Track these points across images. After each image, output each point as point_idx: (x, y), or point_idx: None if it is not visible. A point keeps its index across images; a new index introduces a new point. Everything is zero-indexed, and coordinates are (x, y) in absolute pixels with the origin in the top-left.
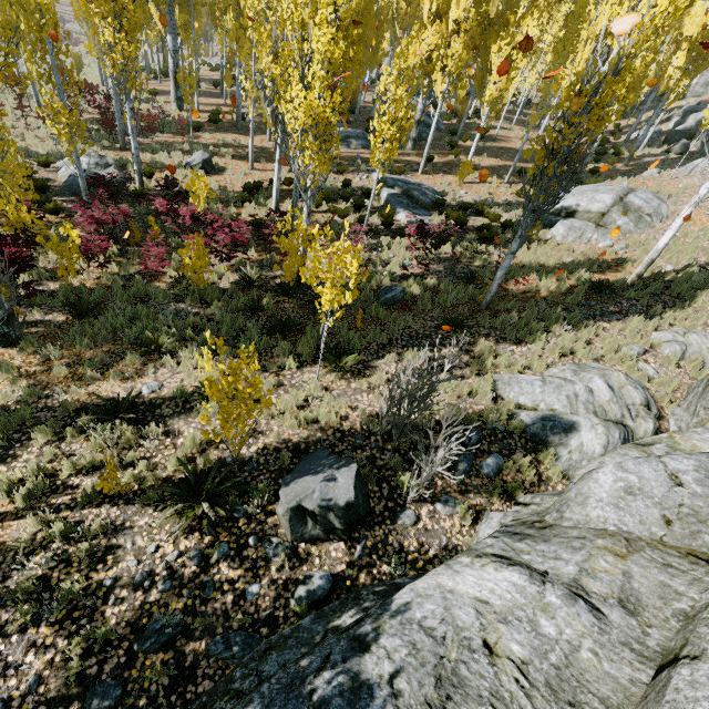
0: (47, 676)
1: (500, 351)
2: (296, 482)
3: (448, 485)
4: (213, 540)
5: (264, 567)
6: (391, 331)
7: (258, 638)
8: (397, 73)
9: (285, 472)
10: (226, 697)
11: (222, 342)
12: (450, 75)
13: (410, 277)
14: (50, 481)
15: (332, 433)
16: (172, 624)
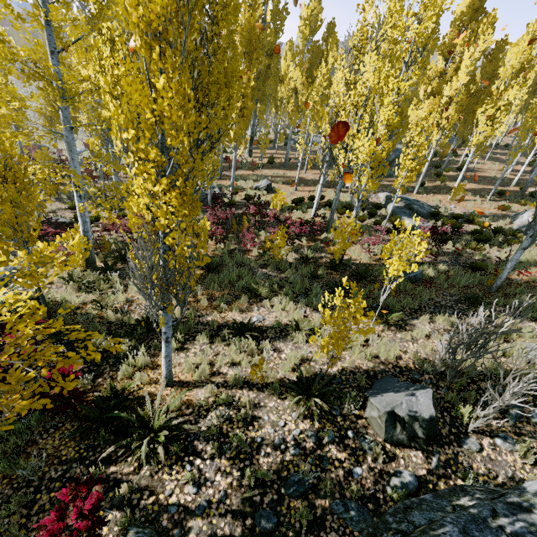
0: (229, 493)
1: (519, 325)
2: (381, 395)
3: (502, 425)
4: (321, 426)
5: (362, 456)
6: (419, 300)
7: (367, 510)
8: (420, 129)
9: (363, 389)
10: (390, 531)
11: (354, 285)
12: (443, 129)
13: (424, 263)
14: (209, 367)
15: (392, 367)
16: (305, 480)
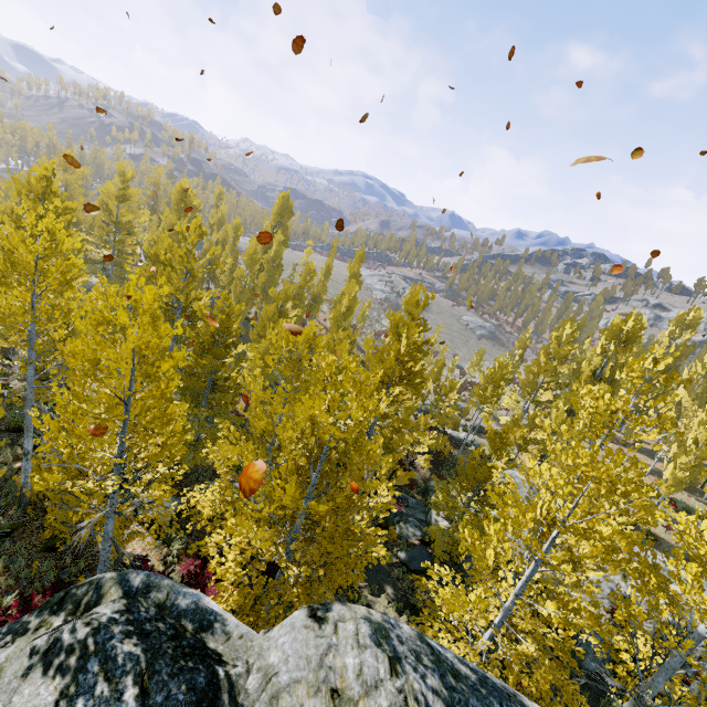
0: None
1: None
2: None
3: None
4: None
5: None
6: None
7: None
8: None
9: None
10: None
11: None
12: None
13: None
14: None
15: None
16: None
